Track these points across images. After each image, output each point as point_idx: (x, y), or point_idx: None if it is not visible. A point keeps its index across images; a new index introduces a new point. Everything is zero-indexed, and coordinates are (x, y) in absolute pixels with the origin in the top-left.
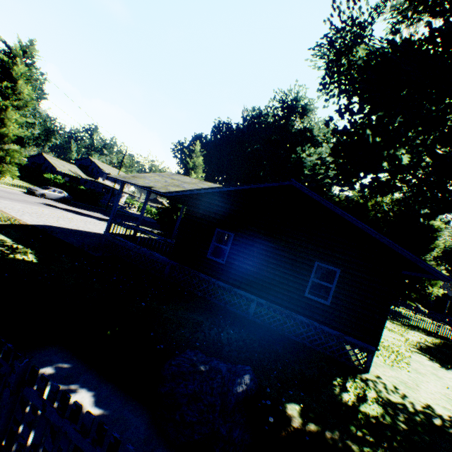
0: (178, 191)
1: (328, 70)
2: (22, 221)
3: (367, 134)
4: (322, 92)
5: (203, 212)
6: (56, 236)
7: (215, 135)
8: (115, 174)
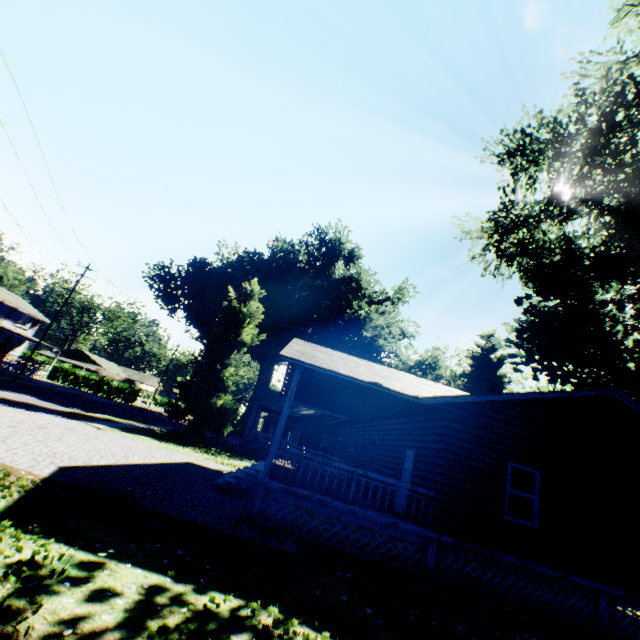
0: (445, 396)
1: (522, 242)
2: (14, 468)
3: (616, 329)
4: (482, 259)
5: (478, 433)
6: (157, 510)
7: (243, 267)
8: (14, 303)
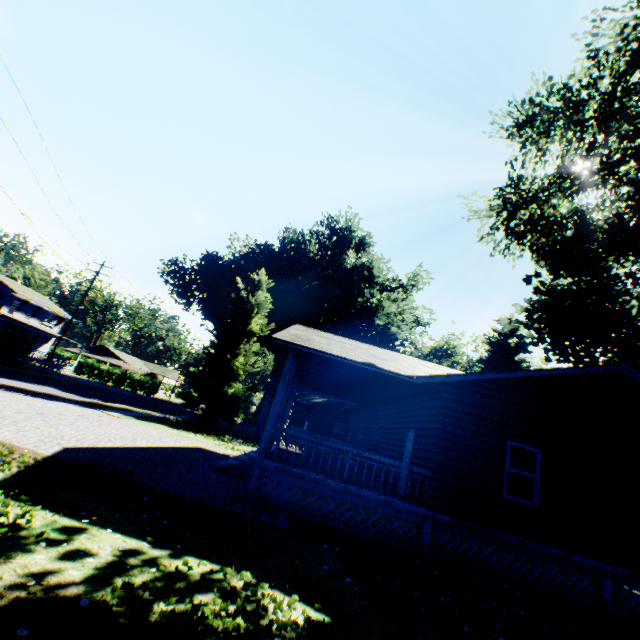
0: (440, 375)
1: (530, 218)
2: (19, 447)
3: (631, 304)
4: (491, 238)
5: (476, 412)
6: (152, 486)
7: (253, 259)
8: (39, 302)
